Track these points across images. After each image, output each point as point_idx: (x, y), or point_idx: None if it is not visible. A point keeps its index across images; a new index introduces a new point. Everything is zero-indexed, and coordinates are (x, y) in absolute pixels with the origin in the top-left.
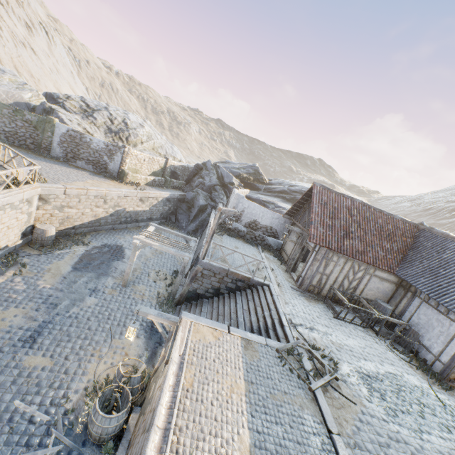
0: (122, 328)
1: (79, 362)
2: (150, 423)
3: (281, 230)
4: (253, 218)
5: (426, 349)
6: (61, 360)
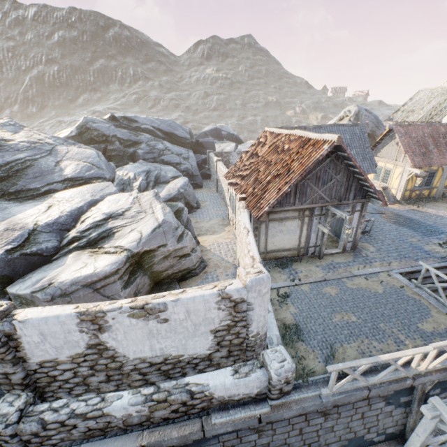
0: None
1: None
2: None
3: None
4: None
5: None
6: None
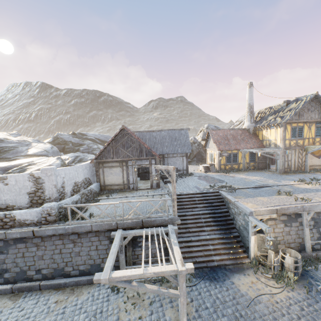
0: (238, 298)
1: (289, 306)
2: (289, 226)
3: (91, 175)
4: (73, 182)
5: (179, 170)
6: (304, 320)
